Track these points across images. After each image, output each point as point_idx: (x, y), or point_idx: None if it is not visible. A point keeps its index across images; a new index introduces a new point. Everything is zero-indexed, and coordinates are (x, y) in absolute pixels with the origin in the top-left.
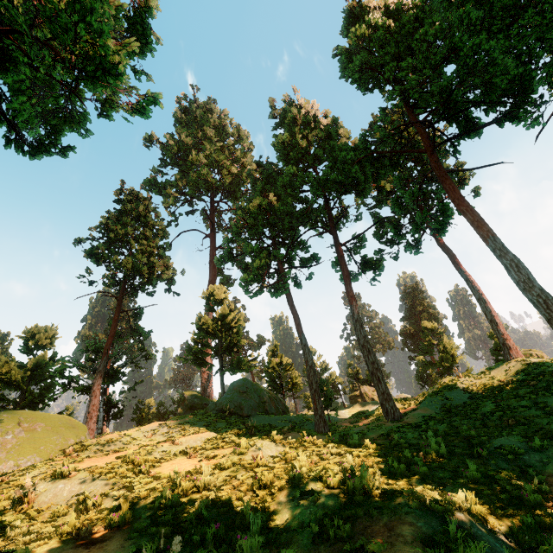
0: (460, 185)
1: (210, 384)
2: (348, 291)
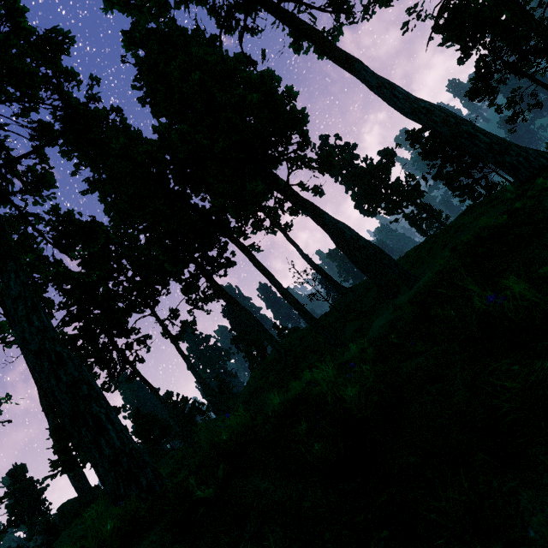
0: (223, 250)
1: (85, 481)
2: (180, 352)
